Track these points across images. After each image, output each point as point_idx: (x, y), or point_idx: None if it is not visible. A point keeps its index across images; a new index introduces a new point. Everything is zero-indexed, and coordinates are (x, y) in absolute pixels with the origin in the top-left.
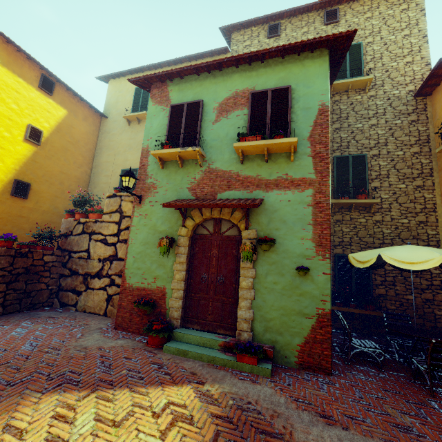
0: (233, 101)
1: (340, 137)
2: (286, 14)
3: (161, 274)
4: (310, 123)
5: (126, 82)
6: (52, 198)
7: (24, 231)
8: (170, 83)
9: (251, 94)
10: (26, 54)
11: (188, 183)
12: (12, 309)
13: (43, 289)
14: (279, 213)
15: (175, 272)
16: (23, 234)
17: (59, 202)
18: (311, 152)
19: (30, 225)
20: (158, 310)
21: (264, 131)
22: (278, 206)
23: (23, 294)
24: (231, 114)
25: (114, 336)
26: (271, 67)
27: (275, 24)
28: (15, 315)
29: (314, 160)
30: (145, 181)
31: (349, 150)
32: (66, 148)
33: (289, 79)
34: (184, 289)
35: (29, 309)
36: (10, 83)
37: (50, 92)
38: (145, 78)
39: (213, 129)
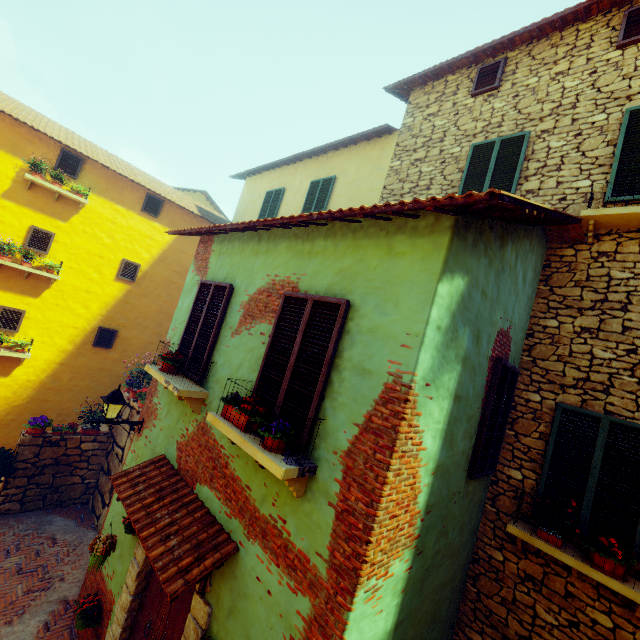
0: (264, 300)
1: (591, 354)
2: (520, 39)
3: (118, 572)
4: (358, 416)
5: (260, 182)
6: (144, 345)
7: (104, 386)
8: (215, 238)
9: (284, 297)
10: (124, 176)
11: (180, 433)
12: (33, 505)
13: (76, 483)
14: (247, 607)
15: (124, 587)
16: (102, 390)
17: (153, 349)
18: (337, 497)
19: (113, 379)
20: (100, 631)
21: (277, 393)
22: (251, 589)
23: (49, 489)
24: (255, 325)
25: (48, 638)
26: (334, 238)
27: (494, 63)
28: (29, 517)
29: (337, 525)
30: (152, 398)
31: (608, 398)
32: (171, 281)
33: (354, 277)
34: (125, 627)
35: (55, 506)
36: (106, 214)
37: (155, 214)
38: (180, 233)
39: (229, 346)
